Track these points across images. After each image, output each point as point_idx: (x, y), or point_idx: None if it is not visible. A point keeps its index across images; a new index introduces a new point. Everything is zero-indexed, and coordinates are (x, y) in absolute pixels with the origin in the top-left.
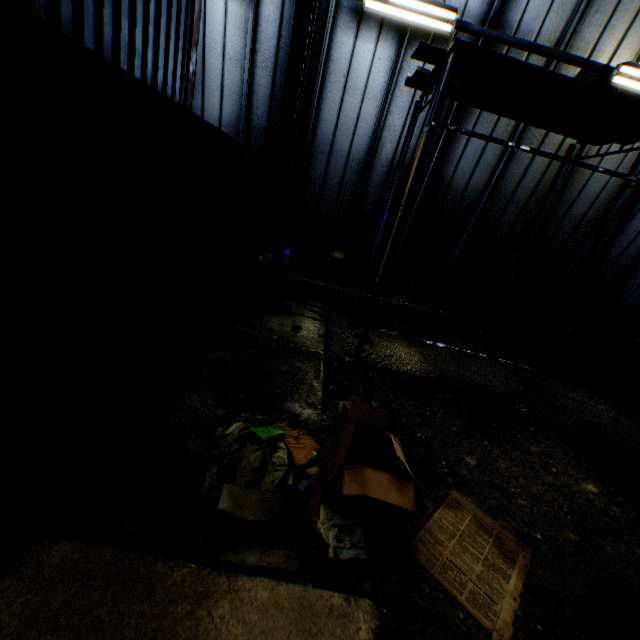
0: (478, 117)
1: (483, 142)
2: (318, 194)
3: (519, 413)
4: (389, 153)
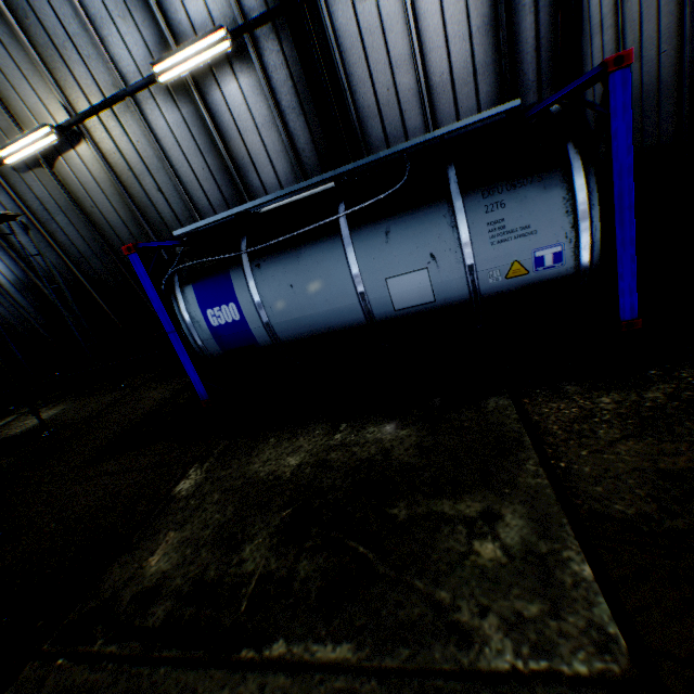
0: (9, 227)
1: (29, 238)
2: (9, 323)
3: (40, 440)
4: (4, 278)
